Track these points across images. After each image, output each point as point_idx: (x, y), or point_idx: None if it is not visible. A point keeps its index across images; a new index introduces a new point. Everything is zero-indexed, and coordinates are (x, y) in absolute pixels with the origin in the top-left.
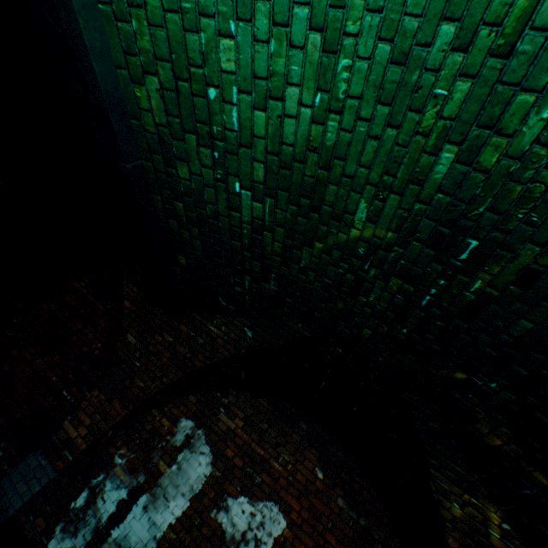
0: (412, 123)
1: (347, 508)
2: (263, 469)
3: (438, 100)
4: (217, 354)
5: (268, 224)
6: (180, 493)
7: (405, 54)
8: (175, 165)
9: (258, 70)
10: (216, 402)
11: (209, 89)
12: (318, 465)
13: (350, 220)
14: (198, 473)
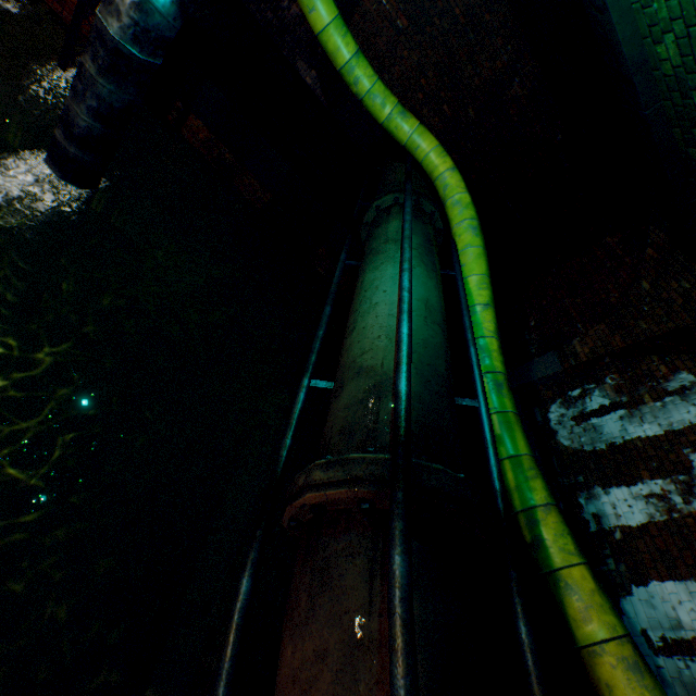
0: None
1: None
2: None
3: None
4: None
5: None
6: (655, 422)
7: None
8: (689, 97)
9: None
10: None
11: None
12: None
13: None
14: (681, 418)
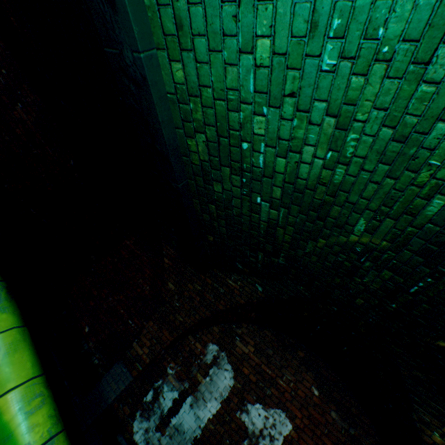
0: (408, 178)
1: (339, 419)
2: (271, 385)
3: (432, 167)
4: (235, 301)
5: (281, 223)
6: (213, 397)
7: (404, 136)
8: (211, 184)
9: (282, 135)
10: (232, 332)
11: (243, 143)
12: (314, 385)
13: (350, 229)
14: (224, 384)
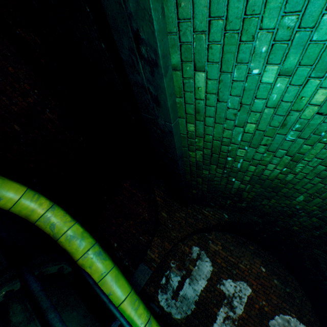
0: None
1: (279, 284)
2: (235, 267)
3: None
4: (209, 223)
5: (246, 190)
6: (201, 278)
7: None
8: (201, 170)
9: (255, 158)
10: (206, 238)
11: (228, 157)
12: (262, 265)
13: (293, 198)
14: (207, 270)
